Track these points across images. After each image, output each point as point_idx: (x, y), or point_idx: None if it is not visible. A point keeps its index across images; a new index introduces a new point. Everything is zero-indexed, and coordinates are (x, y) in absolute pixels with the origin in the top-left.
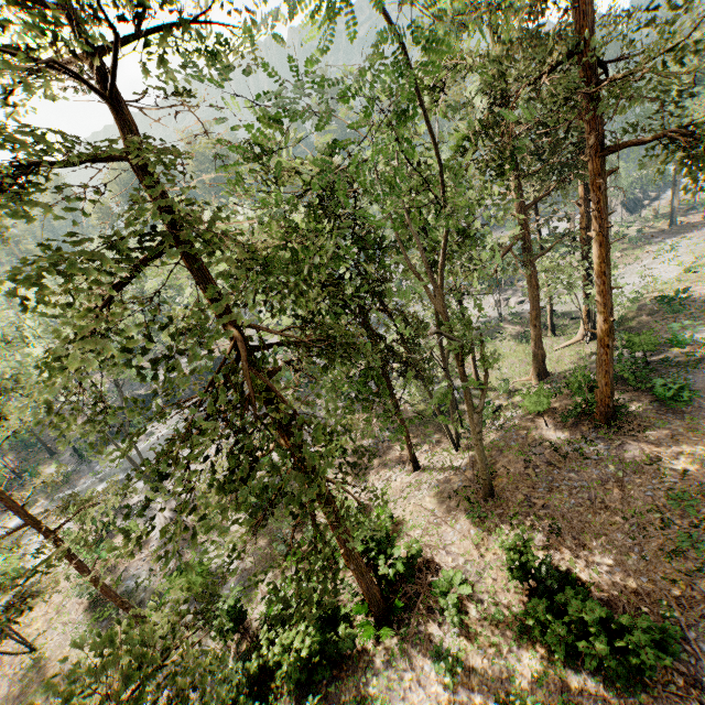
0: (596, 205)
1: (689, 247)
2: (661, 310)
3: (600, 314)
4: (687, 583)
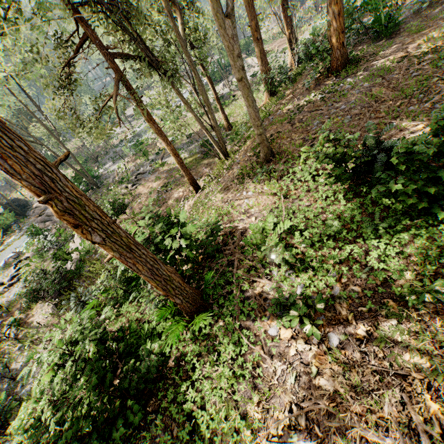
0: None
1: None
2: None
3: None
4: None
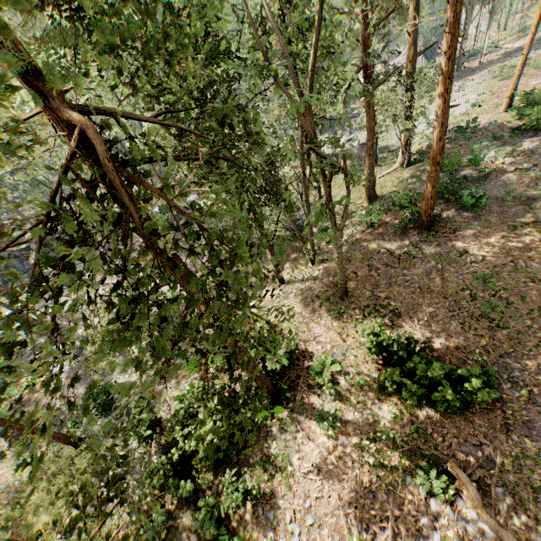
0: (454, 8)
1: (473, 86)
2: (457, 138)
3: (437, 133)
4: (491, 335)
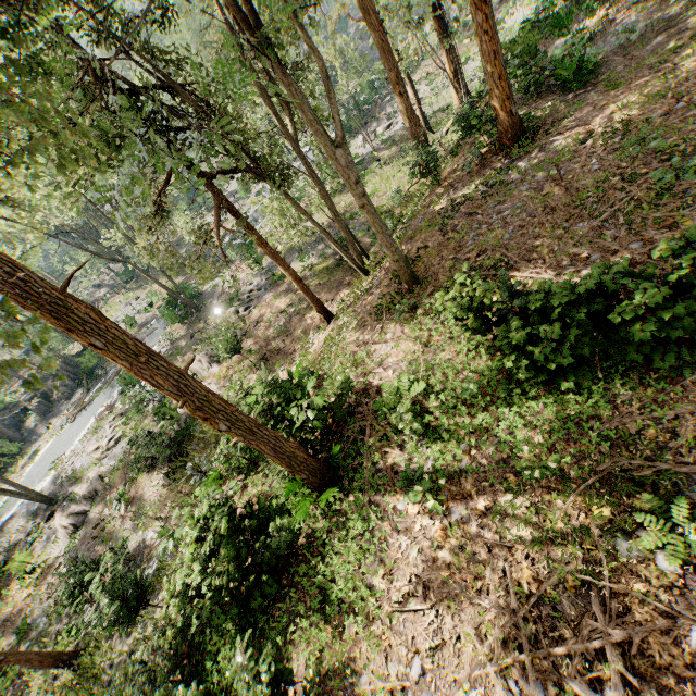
0: None
1: None
2: None
3: None
4: (693, 214)
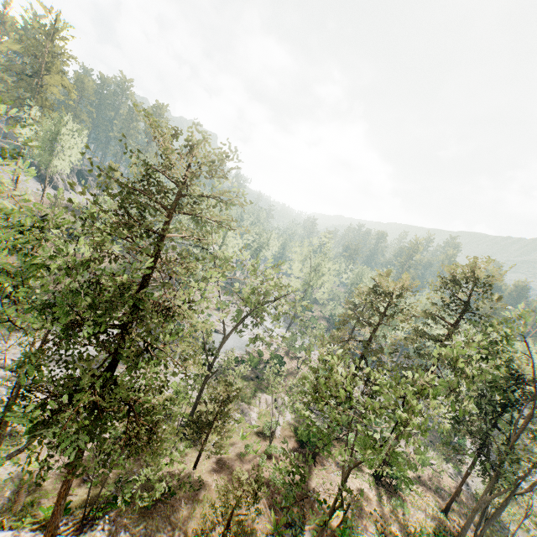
0: None
1: None
2: None
3: None
4: None
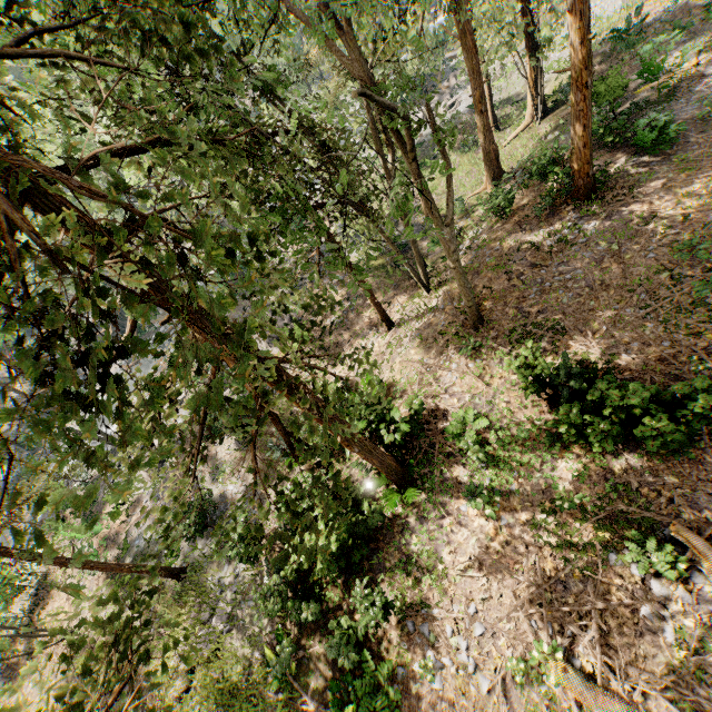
0: None
1: None
2: (615, 51)
3: (575, 35)
4: None
